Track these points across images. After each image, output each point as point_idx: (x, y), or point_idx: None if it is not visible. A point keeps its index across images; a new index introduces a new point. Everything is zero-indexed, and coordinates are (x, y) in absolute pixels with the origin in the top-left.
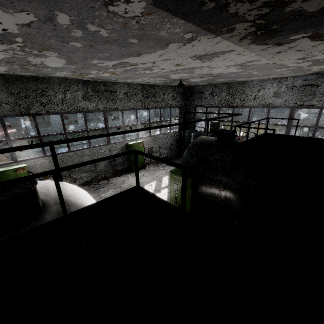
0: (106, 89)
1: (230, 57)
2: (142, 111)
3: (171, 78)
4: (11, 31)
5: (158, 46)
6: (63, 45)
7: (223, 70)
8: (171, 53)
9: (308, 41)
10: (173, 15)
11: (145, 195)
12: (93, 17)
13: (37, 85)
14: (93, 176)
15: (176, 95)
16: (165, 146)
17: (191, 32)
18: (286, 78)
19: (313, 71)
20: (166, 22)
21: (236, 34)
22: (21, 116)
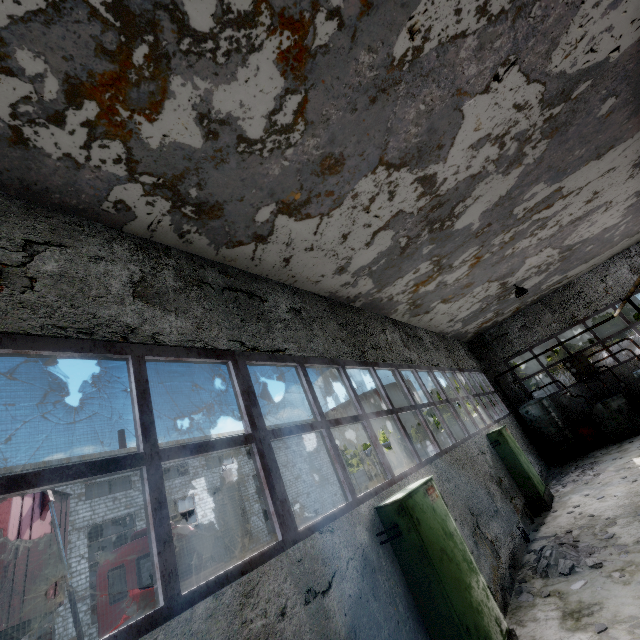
0: (413, 334)
1: None
2: (324, 487)
3: (507, 284)
4: (611, 57)
5: None
6: (589, 113)
7: (603, 222)
8: (639, 140)
9: None
10: None
11: None
12: None
13: (357, 317)
14: (507, 532)
15: (468, 353)
16: (522, 446)
17: None
18: (627, 250)
19: None
20: None
21: None
22: (360, 366)
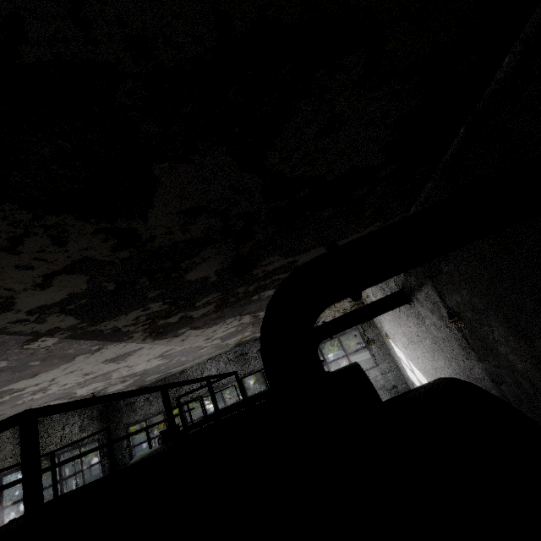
0: None
1: (144, 353)
2: None
3: (78, 396)
4: None
5: (63, 361)
6: None
7: (146, 365)
8: (78, 364)
9: (194, 331)
10: (81, 340)
11: (69, 492)
12: (2, 355)
13: None
14: None
15: (88, 423)
16: None
17: (98, 345)
18: (220, 355)
19: (234, 344)
20: (74, 344)
21: (137, 338)
22: None
